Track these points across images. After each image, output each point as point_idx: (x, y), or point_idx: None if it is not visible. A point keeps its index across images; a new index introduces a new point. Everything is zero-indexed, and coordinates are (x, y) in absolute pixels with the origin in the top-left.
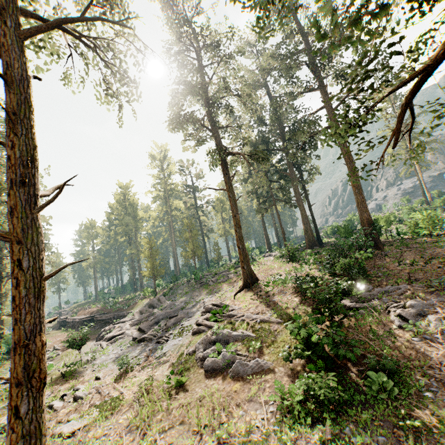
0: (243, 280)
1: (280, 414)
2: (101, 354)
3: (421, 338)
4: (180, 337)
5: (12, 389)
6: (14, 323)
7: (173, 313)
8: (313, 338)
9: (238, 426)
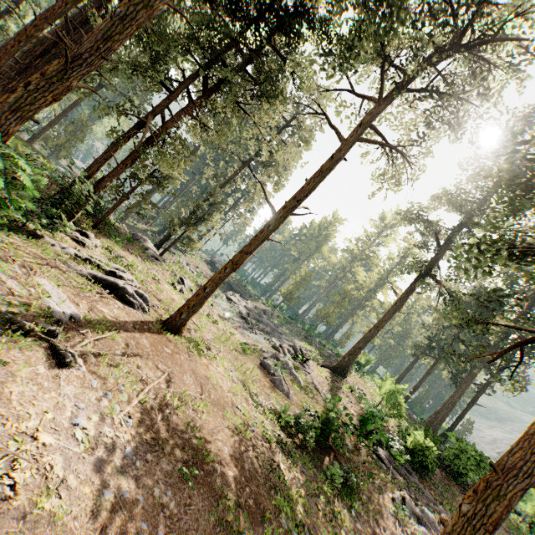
0: (336, 364)
1: (273, 412)
2: (219, 299)
3: (396, 516)
4: (264, 340)
5: (230, 261)
6: (249, 244)
7: (272, 329)
8: (331, 413)
9: (253, 389)
